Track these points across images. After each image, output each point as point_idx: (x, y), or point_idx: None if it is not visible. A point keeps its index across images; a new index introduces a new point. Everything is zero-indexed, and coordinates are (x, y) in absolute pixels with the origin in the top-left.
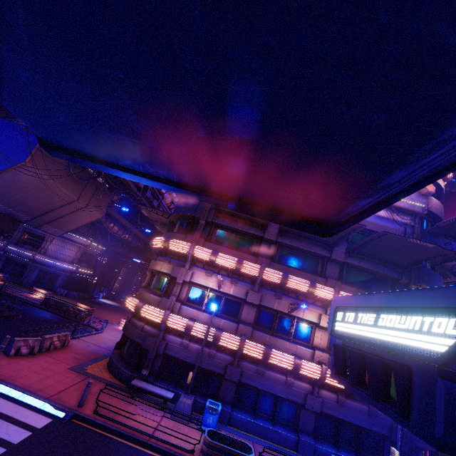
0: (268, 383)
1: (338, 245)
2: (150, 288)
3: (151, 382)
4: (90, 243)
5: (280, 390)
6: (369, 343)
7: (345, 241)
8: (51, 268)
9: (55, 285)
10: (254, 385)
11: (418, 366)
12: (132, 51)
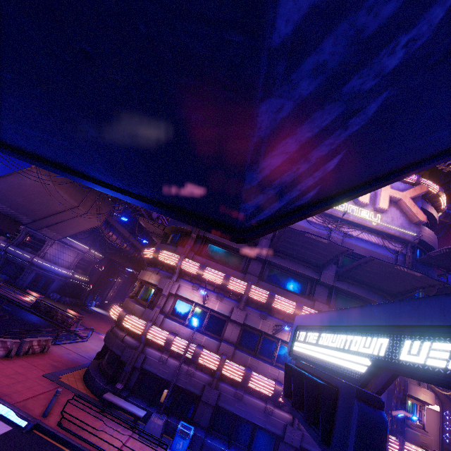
0: (246, 409)
1: (327, 268)
2: (136, 298)
3: (124, 397)
4: (89, 250)
5: (258, 418)
6: (314, 364)
7: (335, 265)
8: (47, 272)
9: (49, 289)
10: (231, 410)
11: (343, 387)
12: (4, 54)
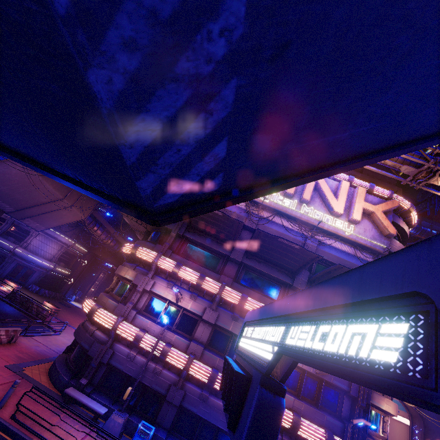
0: (210, 411)
1: (300, 274)
2: (111, 293)
3: (88, 393)
4: (73, 243)
5: (221, 421)
6: (246, 356)
7: (308, 271)
8: (29, 262)
9: (28, 280)
10: (195, 411)
11: (255, 376)
12: None
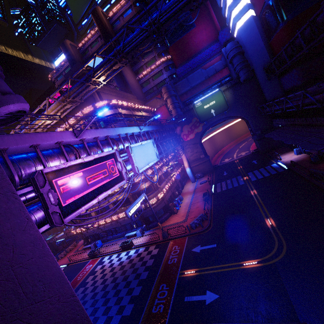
0: (108, 227)
1: None
2: None
3: (89, 244)
4: None
5: (111, 227)
6: None
7: None
8: None
9: None
10: (106, 230)
11: None
12: None
